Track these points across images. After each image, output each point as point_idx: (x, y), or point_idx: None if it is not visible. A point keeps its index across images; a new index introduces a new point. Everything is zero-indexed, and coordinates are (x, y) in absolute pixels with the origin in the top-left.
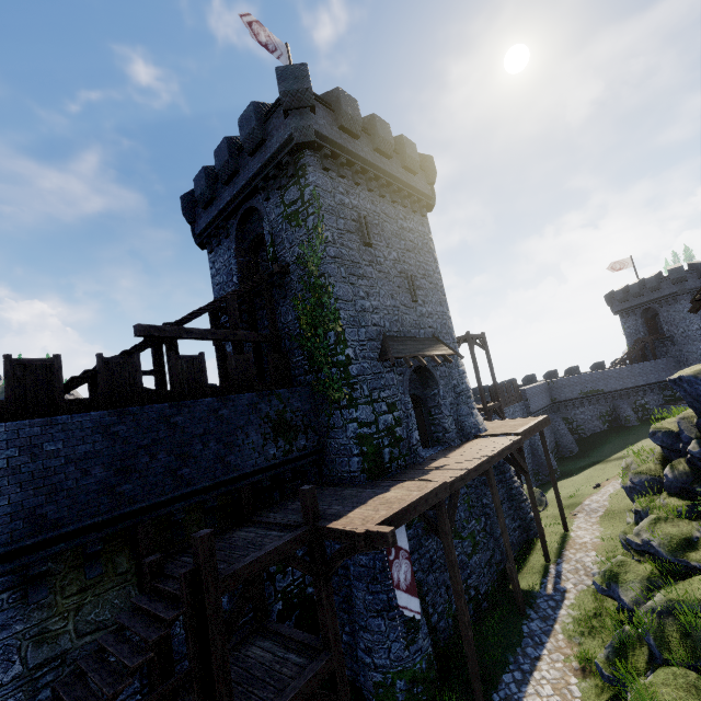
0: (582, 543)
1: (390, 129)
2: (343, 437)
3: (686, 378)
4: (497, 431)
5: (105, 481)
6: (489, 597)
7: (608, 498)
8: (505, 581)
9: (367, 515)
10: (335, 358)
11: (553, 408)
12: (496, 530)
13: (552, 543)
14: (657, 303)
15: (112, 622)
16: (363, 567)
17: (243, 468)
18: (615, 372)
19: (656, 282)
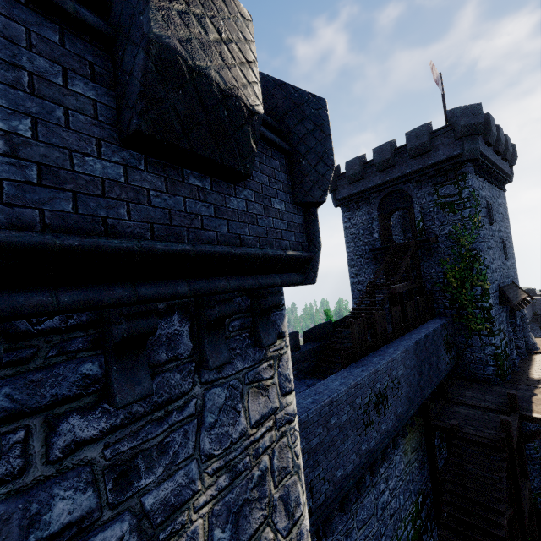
0: None
1: (503, 133)
2: (480, 353)
3: None
4: None
5: (417, 379)
6: None
7: None
8: None
9: None
10: (480, 304)
11: (533, 318)
12: None
13: None
14: None
15: (416, 448)
16: None
17: (441, 370)
18: None
19: None
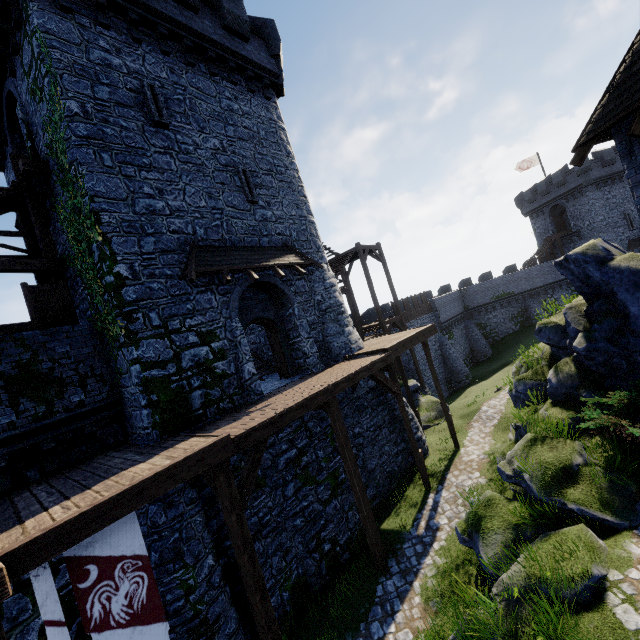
0: (468, 462)
1: None
2: (130, 385)
3: (572, 257)
4: (371, 348)
5: None
6: (353, 545)
7: (505, 404)
8: (379, 518)
9: (42, 522)
10: (104, 280)
11: (467, 315)
12: (371, 461)
13: (438, 465)
14: (564, 199)
15: None
16: None
17: None
18: (524, 273)
19: (562, 176)
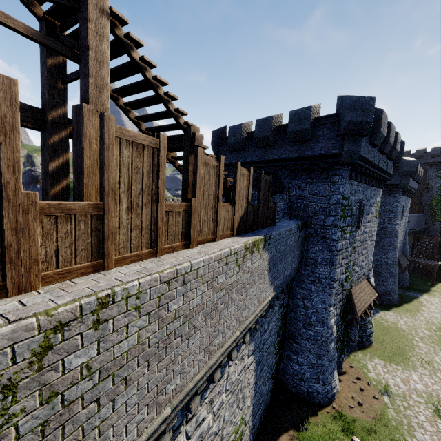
0: None
1: None
2: (436, 227)
3: None
4: None
5: (415, 224)
6: None
7: None
8: None
9: None
10: None
11: None
12: None
13: None
14: None
15: (409, 241)
16: (438, 249)
17: (421, 227)
18: None
19: None
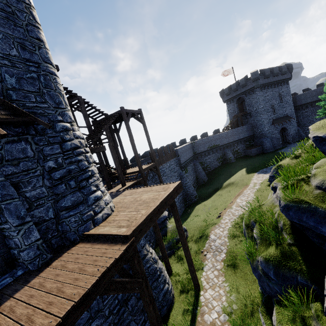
0: None
1: None
2: None
3: None
4: (116, 219)
5: None
6: None
7: (228, 235)
8: None
9: None
10: None
11: (195, 157)
12: None
13: (183, 324)
14: (244, 94)
15: None
16: None
17: None
18: (224, 134)
19: (245, 81)
